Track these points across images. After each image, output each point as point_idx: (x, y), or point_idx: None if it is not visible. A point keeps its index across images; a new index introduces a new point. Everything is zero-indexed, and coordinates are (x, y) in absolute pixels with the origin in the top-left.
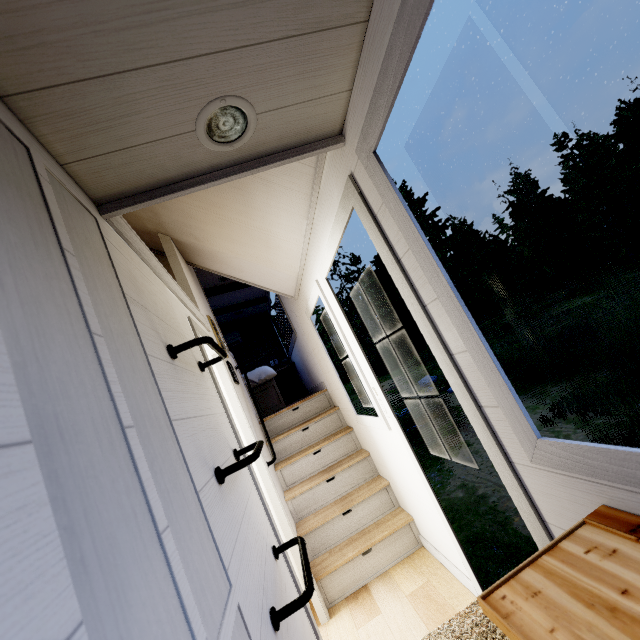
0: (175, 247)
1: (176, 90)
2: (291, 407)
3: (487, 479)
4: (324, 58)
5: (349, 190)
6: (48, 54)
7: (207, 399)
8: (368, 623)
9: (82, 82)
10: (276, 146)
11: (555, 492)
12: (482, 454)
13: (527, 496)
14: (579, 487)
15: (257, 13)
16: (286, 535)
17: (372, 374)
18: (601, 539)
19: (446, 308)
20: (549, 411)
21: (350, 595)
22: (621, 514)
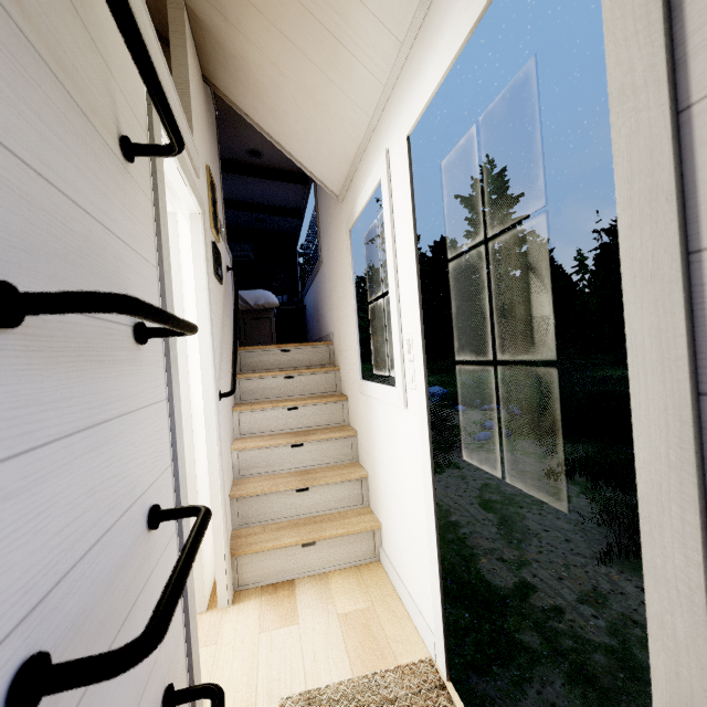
0: (189, 28)
1: None
2: (281, 346)
3: (466, 508)
4: None
5: None
6: None
7: (105, 195)
8: (277, 630)
9: None
10: None
11: None
12: (469, 482)
13: None
14: None
15: None
16: (211, 490)
17: (418, 315)
18: None
19: None
20: (557, 465)
21: (268, 585)
22: None
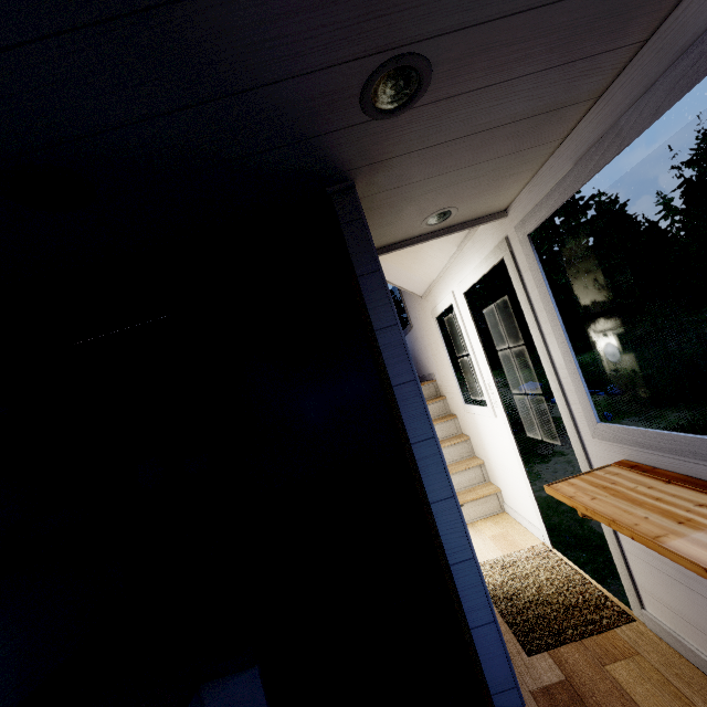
0: None
1: (423, 210)
2: None
3: None
4: (508, 185)
5: (503, 246)
6: (381, 209)
7: None
8: None
9: (386, 215)
10: (461, 221)
11: (603, 455)
12: (575, 464)
13: (587, 459)
14: (615, 451)
15: (479, 179)
16: None
17: (490, 373)
18: (615, 470)
19: (557, 341)
20: None
21: None
22: (630, 462)
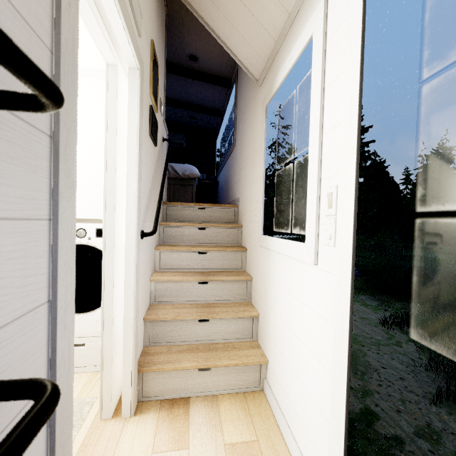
0: None
1: None
2: (198, 204)
3: None
4: None
5: None
6: None
7: None
8: (168, 453)
9: None
10: None
11: None
12: None
13: None
14: None
15: None
16: (125, 315)
17: (352, 163)
18: None
19: None
20: (389, 317)
21: (167, 400)
22: None
